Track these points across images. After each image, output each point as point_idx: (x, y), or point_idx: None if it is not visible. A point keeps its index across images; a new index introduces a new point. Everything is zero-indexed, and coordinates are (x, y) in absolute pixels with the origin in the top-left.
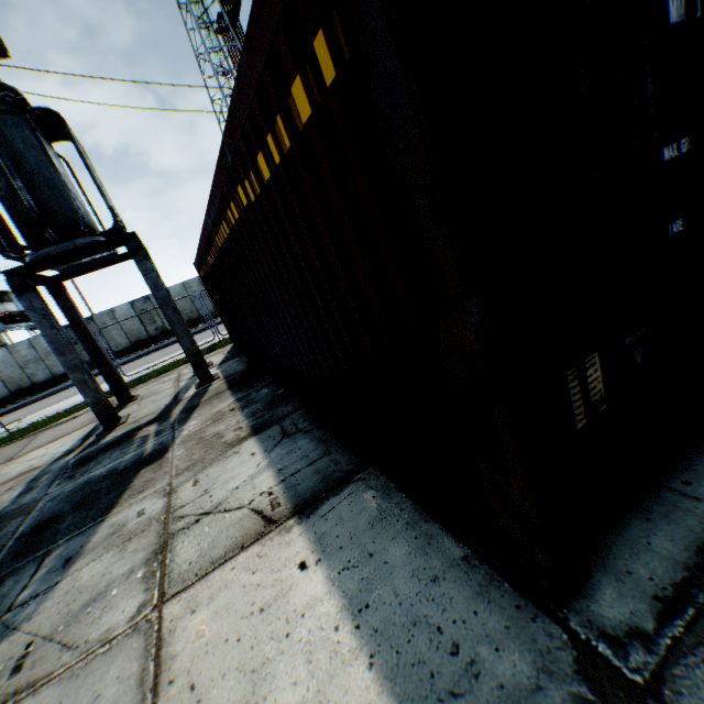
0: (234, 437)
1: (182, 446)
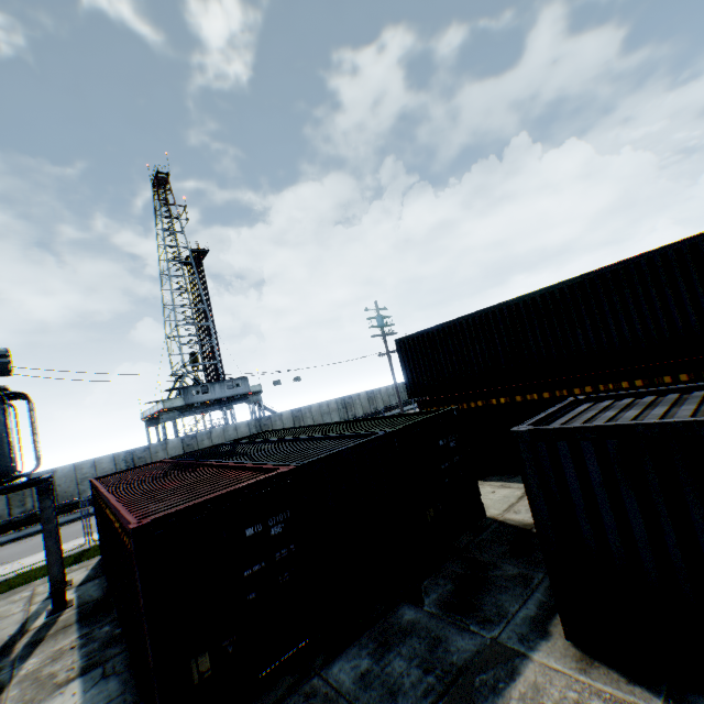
0: (66, 676)
1: (19, 684)
